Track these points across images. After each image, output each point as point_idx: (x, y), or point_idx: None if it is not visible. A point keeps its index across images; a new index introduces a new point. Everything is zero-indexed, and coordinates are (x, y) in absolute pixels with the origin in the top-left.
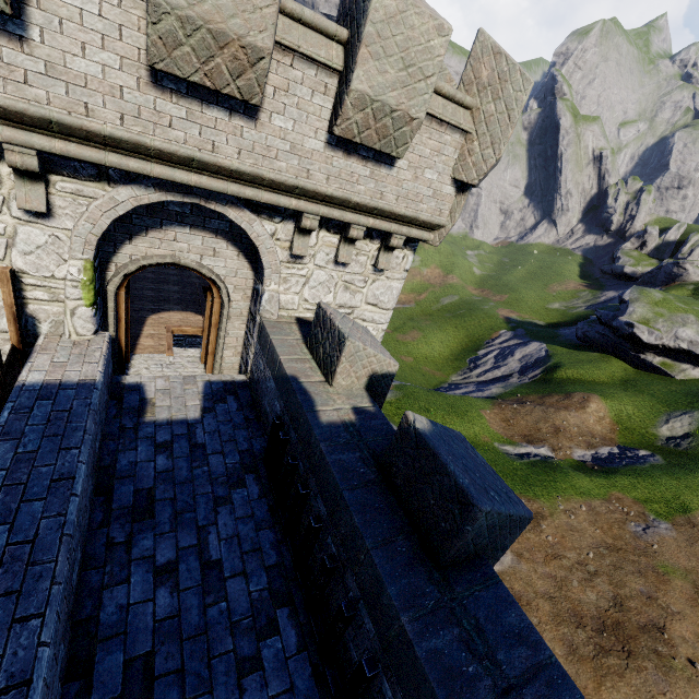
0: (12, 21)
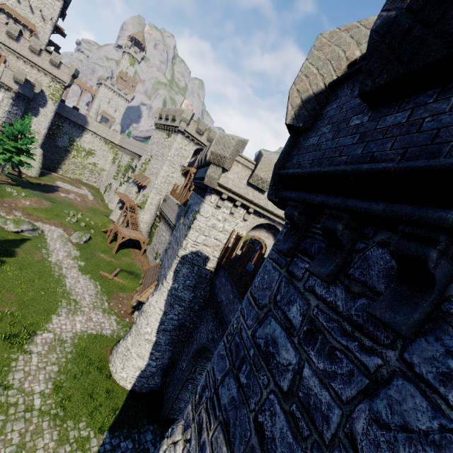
0: (263, 192)
